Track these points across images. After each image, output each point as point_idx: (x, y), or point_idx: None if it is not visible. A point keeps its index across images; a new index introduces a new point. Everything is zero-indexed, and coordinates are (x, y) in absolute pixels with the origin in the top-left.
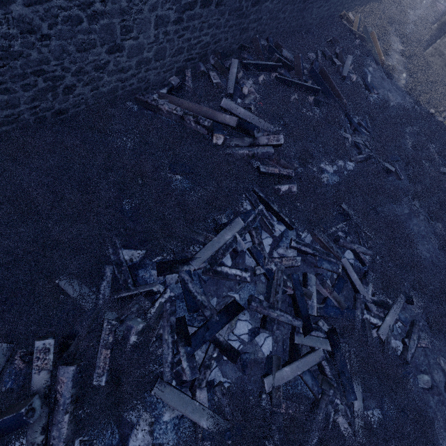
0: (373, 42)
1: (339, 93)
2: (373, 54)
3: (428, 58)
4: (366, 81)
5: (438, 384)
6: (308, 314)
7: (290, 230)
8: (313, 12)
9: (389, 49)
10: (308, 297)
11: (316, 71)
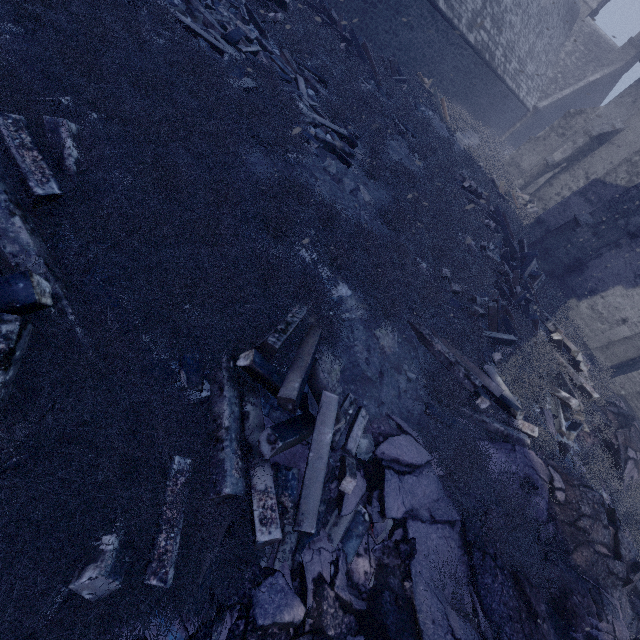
0: (443, 106)
1: (376, 69)
2: (439, 112)
3: (507, 167)
4: (418, 106)
5: (345, 183)
6: (235, 40)
7: (261, 36)
8: (379, 31)
9: (461, 126)
10: (244, 43)
11: (355, 34)
